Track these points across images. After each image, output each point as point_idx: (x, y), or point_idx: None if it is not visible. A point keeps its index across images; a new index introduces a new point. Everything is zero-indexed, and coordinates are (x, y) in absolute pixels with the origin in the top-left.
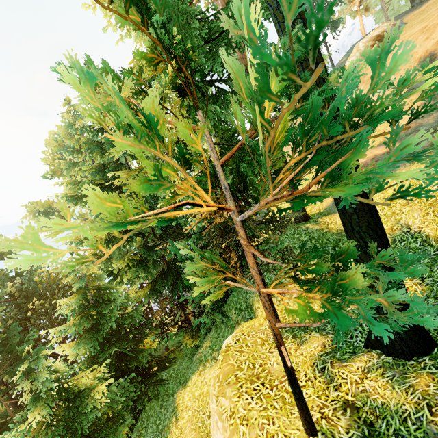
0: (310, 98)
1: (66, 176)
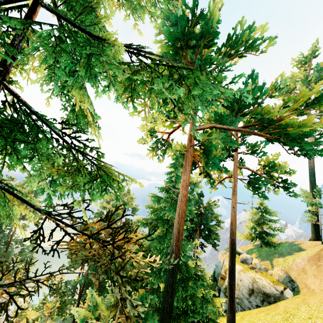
0: None
1: None
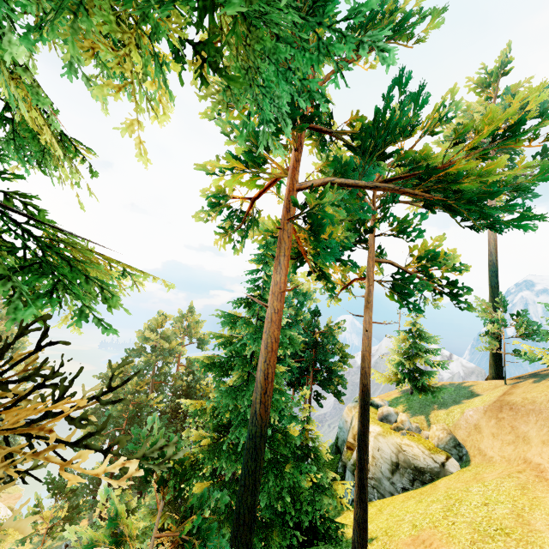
0: None
1: None
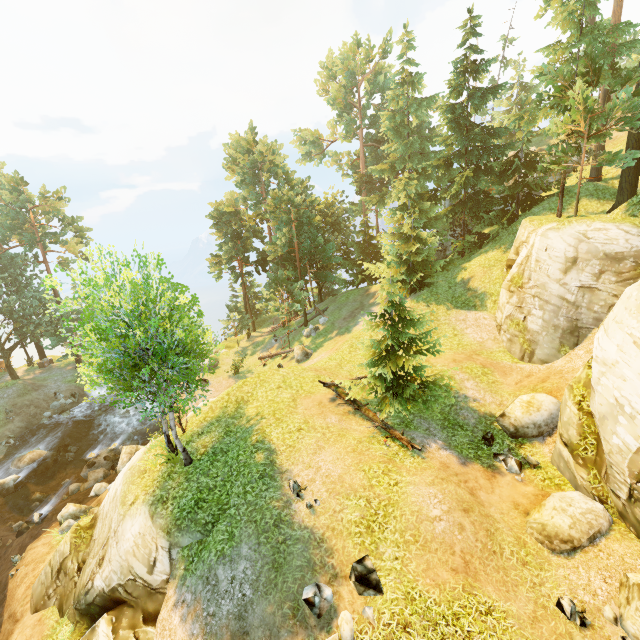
0: (632, 101)
1: (339, 106)
